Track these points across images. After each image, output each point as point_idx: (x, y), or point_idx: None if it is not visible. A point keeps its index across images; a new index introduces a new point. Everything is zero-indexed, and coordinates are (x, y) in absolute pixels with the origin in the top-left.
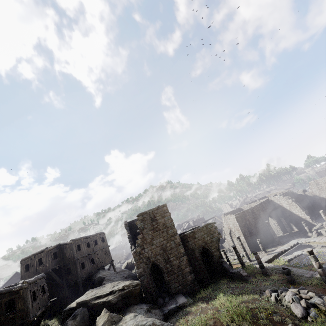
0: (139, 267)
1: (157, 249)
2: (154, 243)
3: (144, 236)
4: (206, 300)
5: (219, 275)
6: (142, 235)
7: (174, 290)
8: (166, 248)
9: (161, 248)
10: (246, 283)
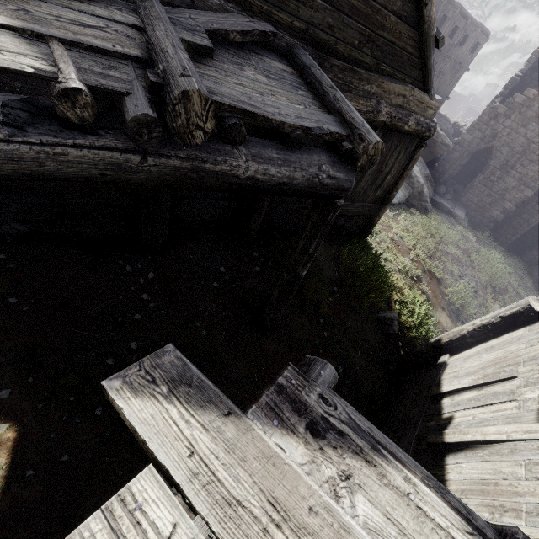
0: (471, 132)
1: (519, 140)
2: (530, 127)
3: (536, 99)
4: (478, 241)
5: (520, 259)
6: (536, 94)
7: (465, 200)
8: (530, 152)
9: (525, 145)
10: (535, 292)
